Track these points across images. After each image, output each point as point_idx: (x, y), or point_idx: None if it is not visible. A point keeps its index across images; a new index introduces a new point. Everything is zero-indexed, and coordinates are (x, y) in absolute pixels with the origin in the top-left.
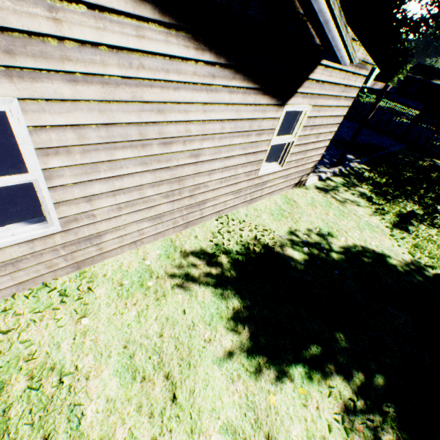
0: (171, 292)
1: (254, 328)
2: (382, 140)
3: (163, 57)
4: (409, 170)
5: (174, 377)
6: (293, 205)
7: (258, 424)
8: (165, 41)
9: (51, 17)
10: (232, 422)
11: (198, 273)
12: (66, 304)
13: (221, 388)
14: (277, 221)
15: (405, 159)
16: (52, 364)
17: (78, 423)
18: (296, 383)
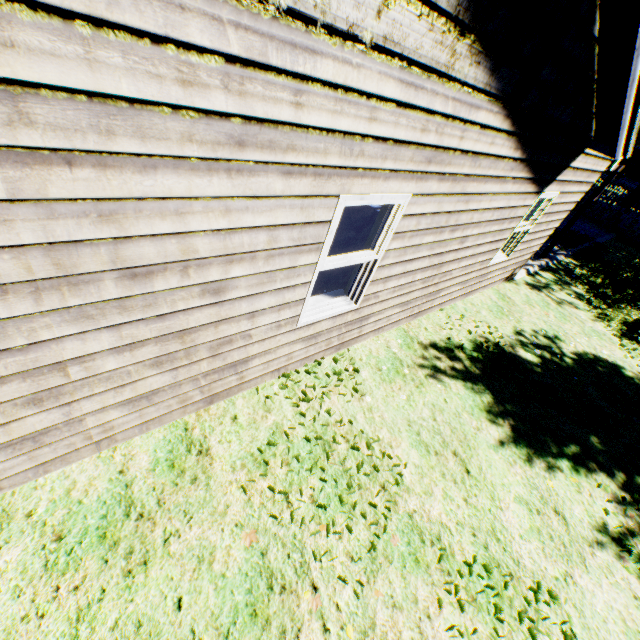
0: (426, 381)
1: (513, 423)
2: (585, 227)
3: (494, 157)
4: (625, 269)
5: (460, 455)
6: (509, 303)
7: (543, 500)
8: (501, 145)
9: (460, 136)
10: (522, 496)
11: (443, 366)
12: (341, 382)
13: (503, 469)
14: (498, 319)
15: (618, 255)
16: (357, 432)
17: (401, 479)
18: (566, 474)
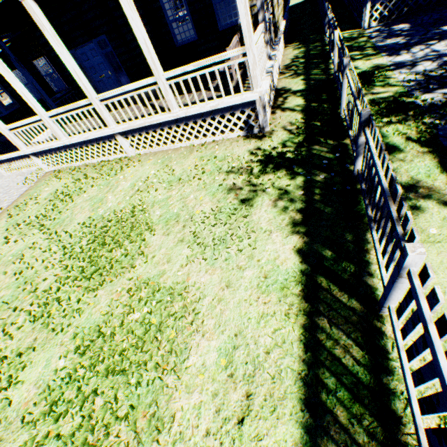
0: None
1: None
2: None
3: None
4: None
5: None
6: None
7: None
8: None
9: None
10: None
11: None
12: None
13: None
14: None
15: None
16: None
17: None
18: None
